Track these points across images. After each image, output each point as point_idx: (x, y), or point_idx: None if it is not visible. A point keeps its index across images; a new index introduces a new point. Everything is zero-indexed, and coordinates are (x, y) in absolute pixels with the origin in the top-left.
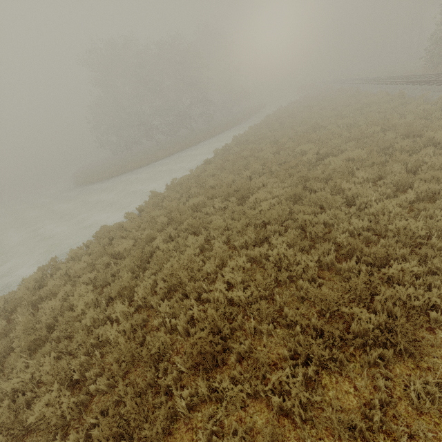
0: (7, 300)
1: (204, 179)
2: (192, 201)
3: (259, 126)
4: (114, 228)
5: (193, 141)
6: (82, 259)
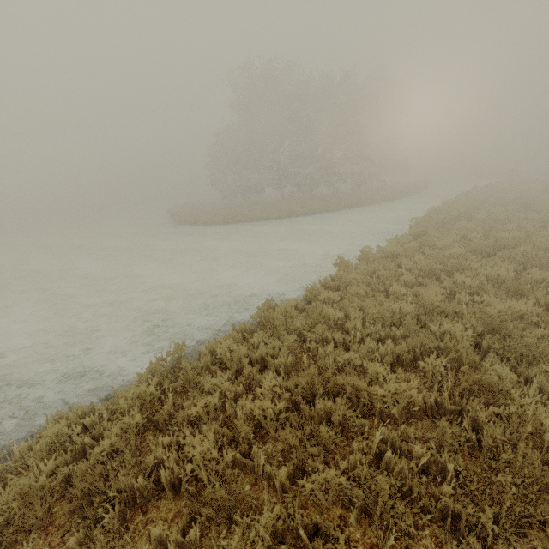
0: (63, 440)
1: (465, 260)
2: (507, 304)
3: (471, 202)
4: (293, 312)
5: (344, 203)
6: (265, 382)
